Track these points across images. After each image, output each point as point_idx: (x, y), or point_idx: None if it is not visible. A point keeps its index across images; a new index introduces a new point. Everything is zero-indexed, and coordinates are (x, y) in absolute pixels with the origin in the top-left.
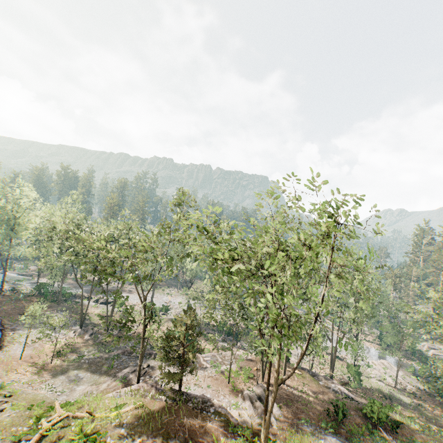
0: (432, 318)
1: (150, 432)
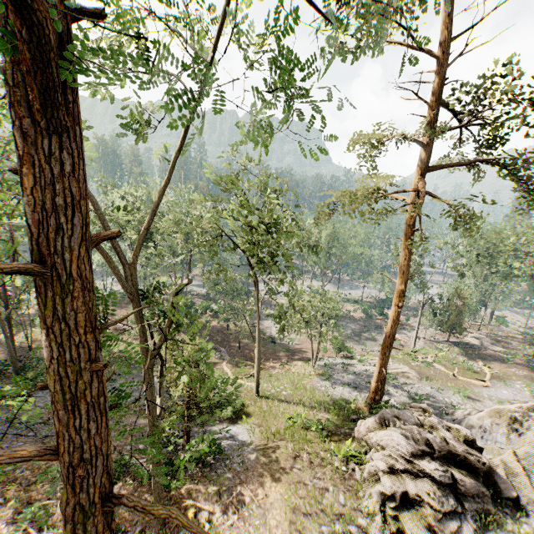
0: None
1: (473, 358)
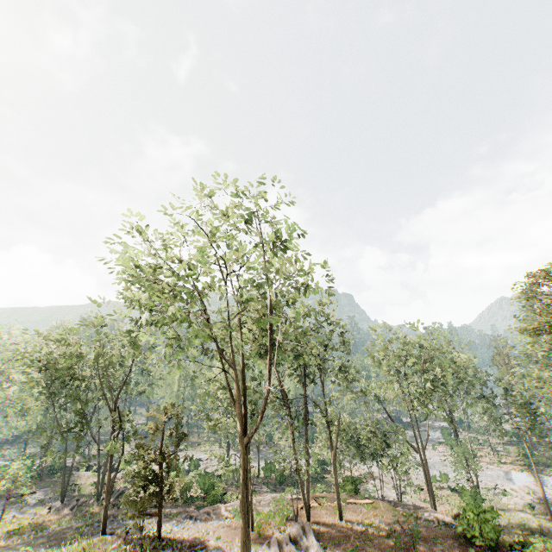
0: (538, 378)
1: None
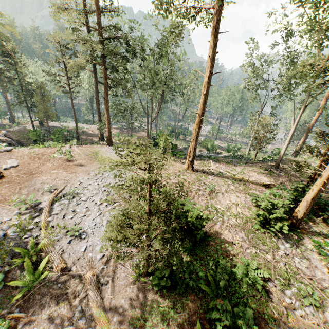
0: None
1: None
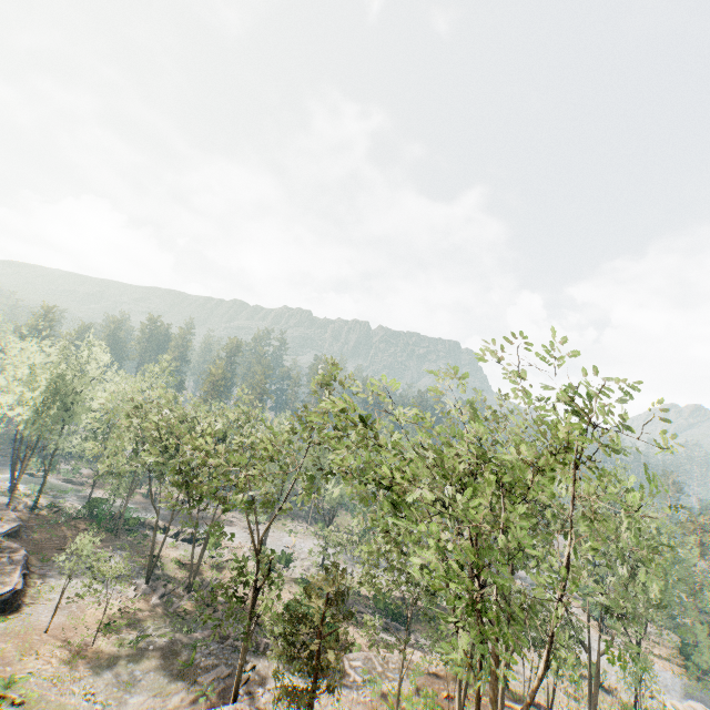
0: None
1: None
